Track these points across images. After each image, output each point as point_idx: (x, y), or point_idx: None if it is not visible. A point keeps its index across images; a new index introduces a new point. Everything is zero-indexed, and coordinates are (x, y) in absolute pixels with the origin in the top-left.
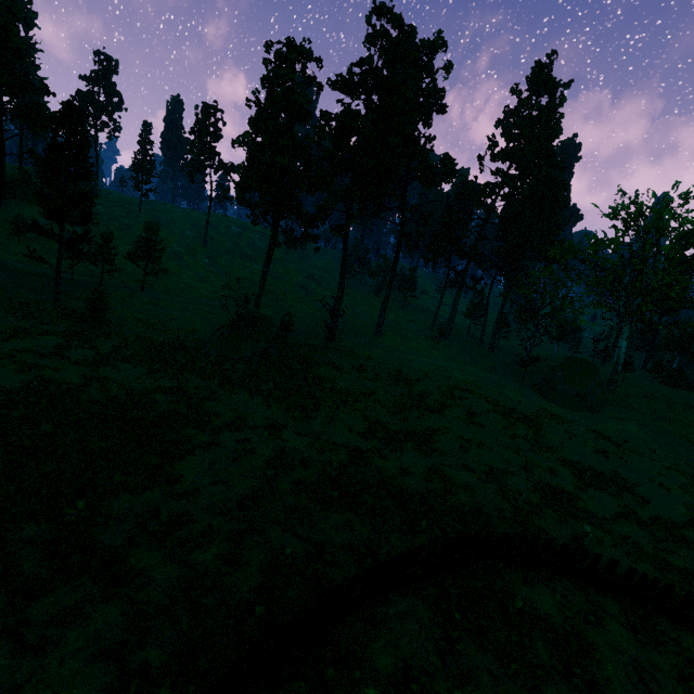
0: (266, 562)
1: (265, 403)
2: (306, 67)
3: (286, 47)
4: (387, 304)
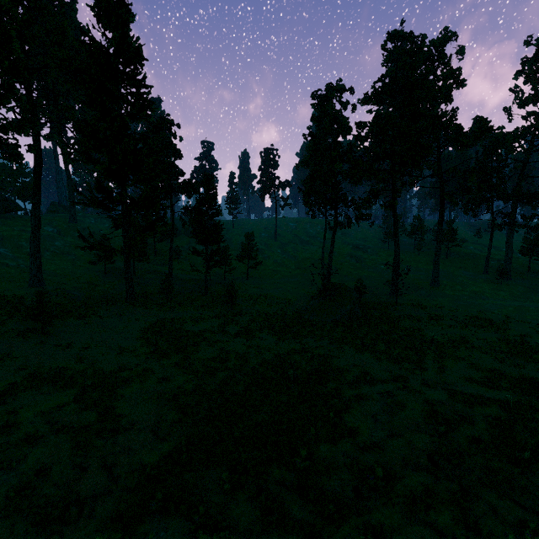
0: (511, 535)
1: (374, 357)
2: (341, 98)
3: (326, 90)
4: (439, 256)
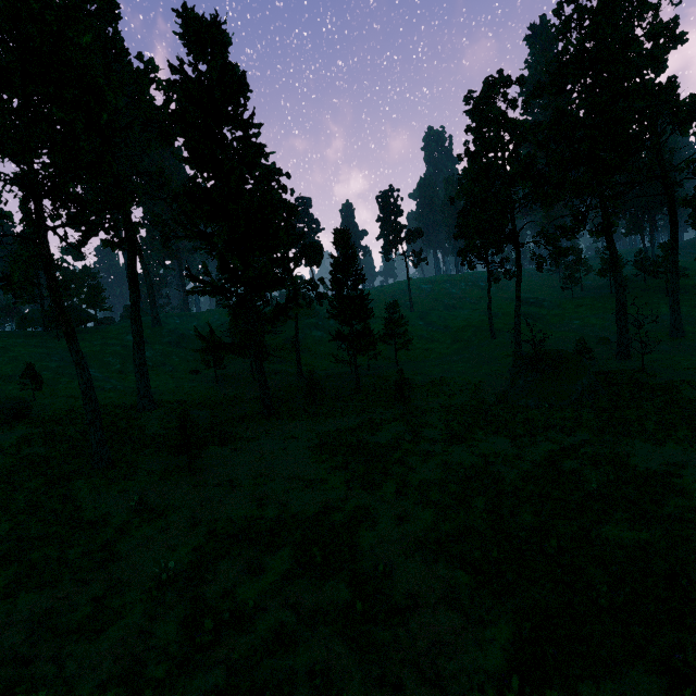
0: None
1: (691, 449)
2: (506, 95)
3: (486, 87)
4: (678, 293)
